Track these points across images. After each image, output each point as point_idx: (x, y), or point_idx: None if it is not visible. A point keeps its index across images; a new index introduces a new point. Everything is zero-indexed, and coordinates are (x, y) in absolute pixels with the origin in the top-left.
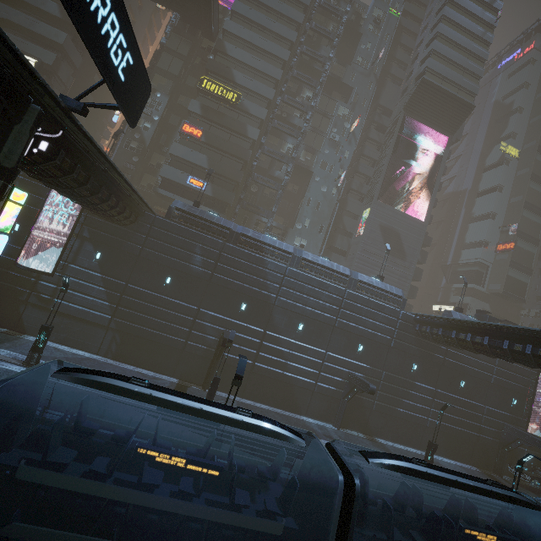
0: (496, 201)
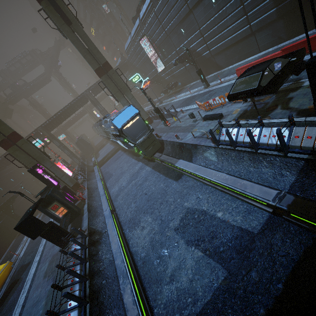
0: None
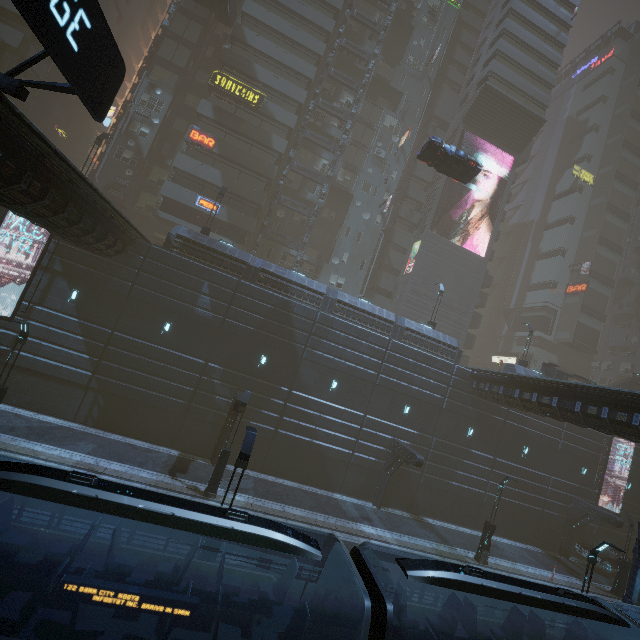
0: (567, 235)
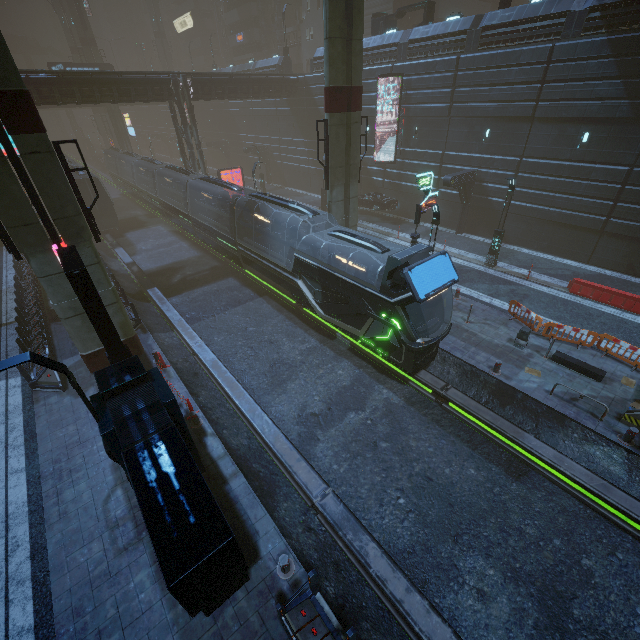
0: None
